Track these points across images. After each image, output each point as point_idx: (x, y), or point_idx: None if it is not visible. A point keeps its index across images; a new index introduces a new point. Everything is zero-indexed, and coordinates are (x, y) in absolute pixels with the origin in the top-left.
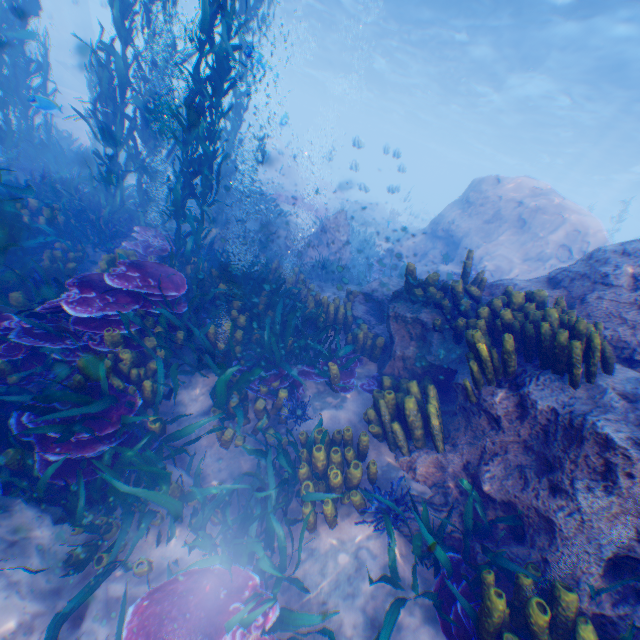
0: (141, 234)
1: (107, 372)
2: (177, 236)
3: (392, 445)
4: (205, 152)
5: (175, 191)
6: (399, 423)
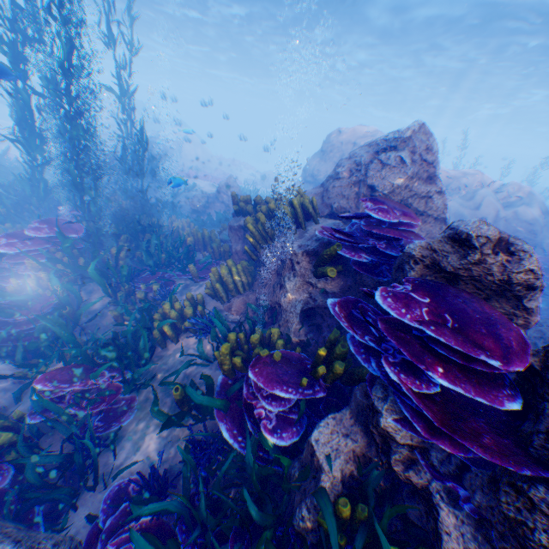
0: (63, 211)
1: (33, 286)
2: (83, 205)
3: (220, 299)
4: (87, 143)
5: (71, 173)
6: (221, 284)
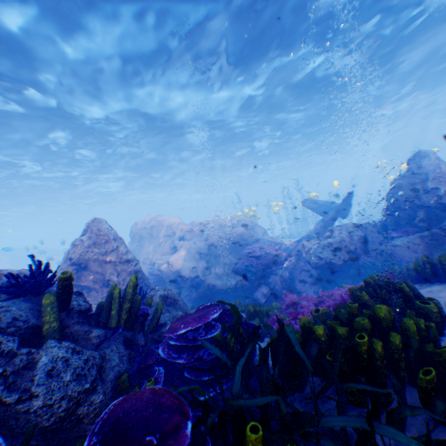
0: None
1: None
2: None
3: None
4: None
5: None
6: None
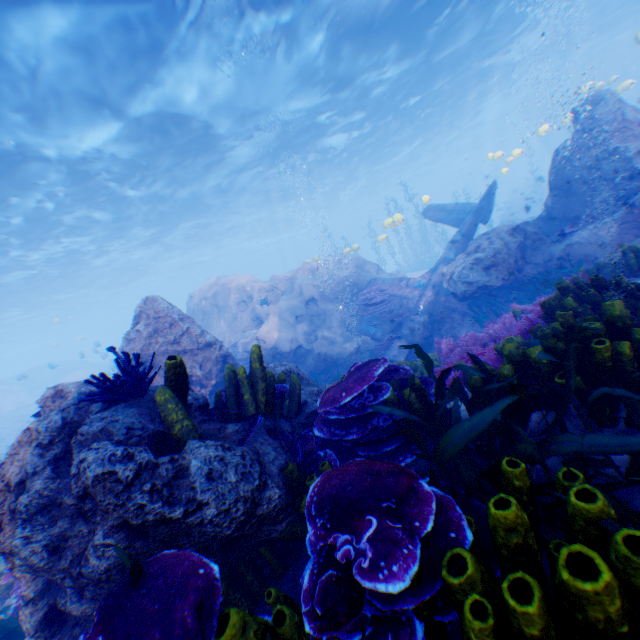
0: None
1: None
2: None
3: None
4: None
5: None
6: None
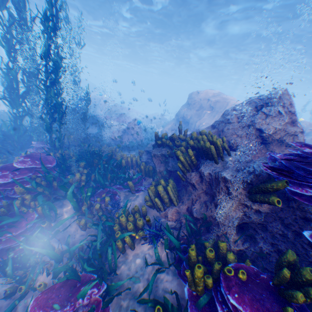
0: (35, 144)
1: (19, 206)
2: (51, 141)
3: (157, 209)
4: (56, 102)
5: (45, 121)
6: (158, 198)
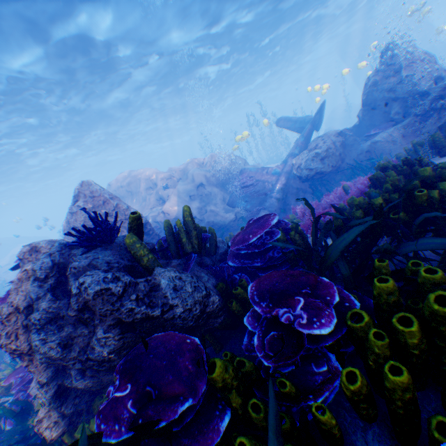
0: None
1: None
2: None
3: None
4: None
5: None
6: None
